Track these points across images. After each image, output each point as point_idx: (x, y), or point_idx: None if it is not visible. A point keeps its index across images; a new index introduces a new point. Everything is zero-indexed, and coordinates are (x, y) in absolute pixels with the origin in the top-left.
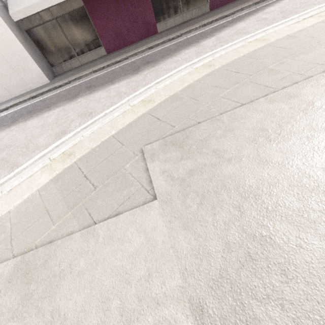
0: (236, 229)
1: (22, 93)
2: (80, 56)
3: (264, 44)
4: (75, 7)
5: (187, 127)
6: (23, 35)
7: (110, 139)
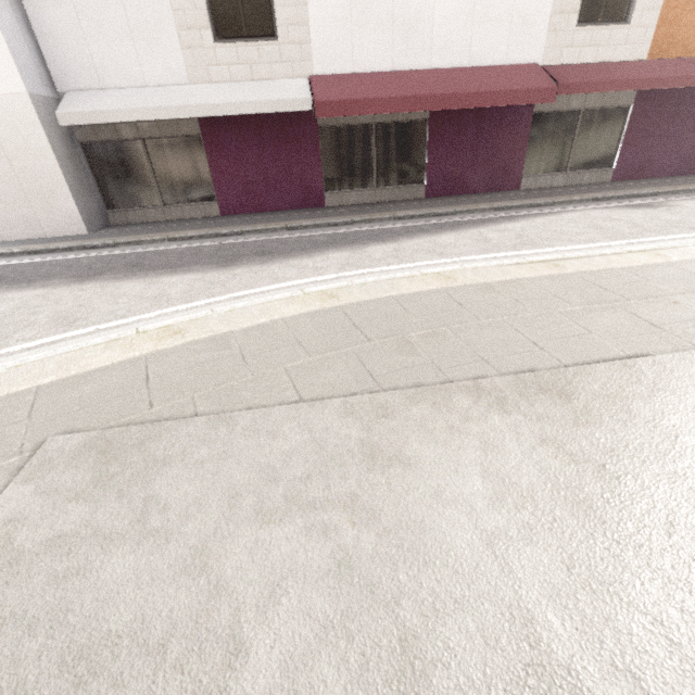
0: None
1: (24, 239)
2: (169, 205)
3: (441, 287)
4: (185, 133)
5: (170, 417)
6: (73, 149)
7: (26, 395)
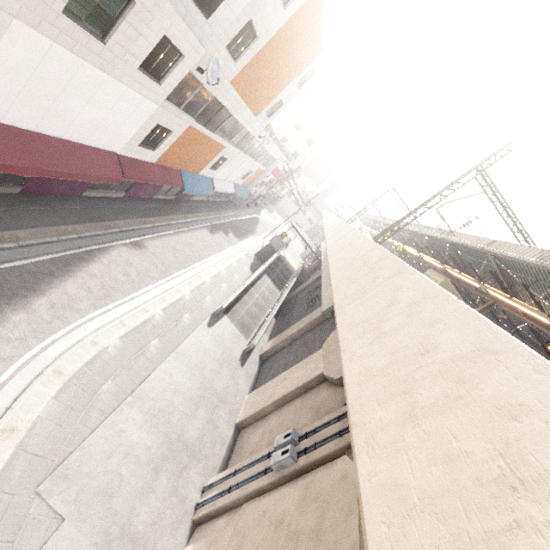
0: (102, 510)
1: None
2: None
3: (97, 352)
4: None
5: (64, 458)
6: None
7: None
